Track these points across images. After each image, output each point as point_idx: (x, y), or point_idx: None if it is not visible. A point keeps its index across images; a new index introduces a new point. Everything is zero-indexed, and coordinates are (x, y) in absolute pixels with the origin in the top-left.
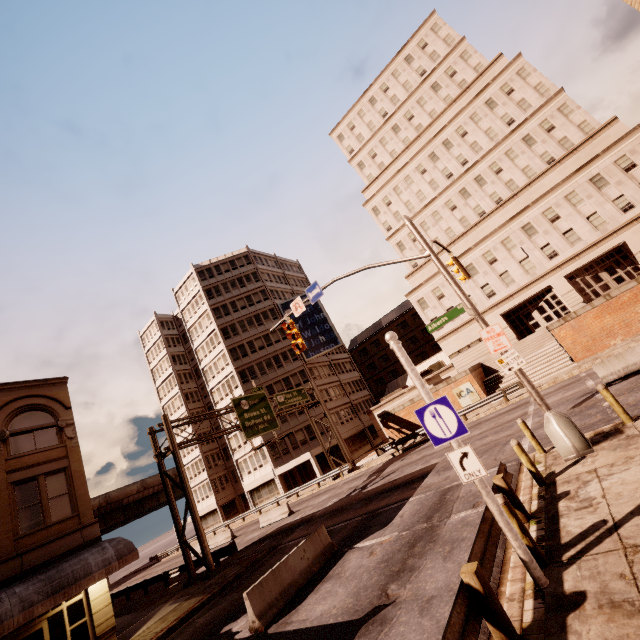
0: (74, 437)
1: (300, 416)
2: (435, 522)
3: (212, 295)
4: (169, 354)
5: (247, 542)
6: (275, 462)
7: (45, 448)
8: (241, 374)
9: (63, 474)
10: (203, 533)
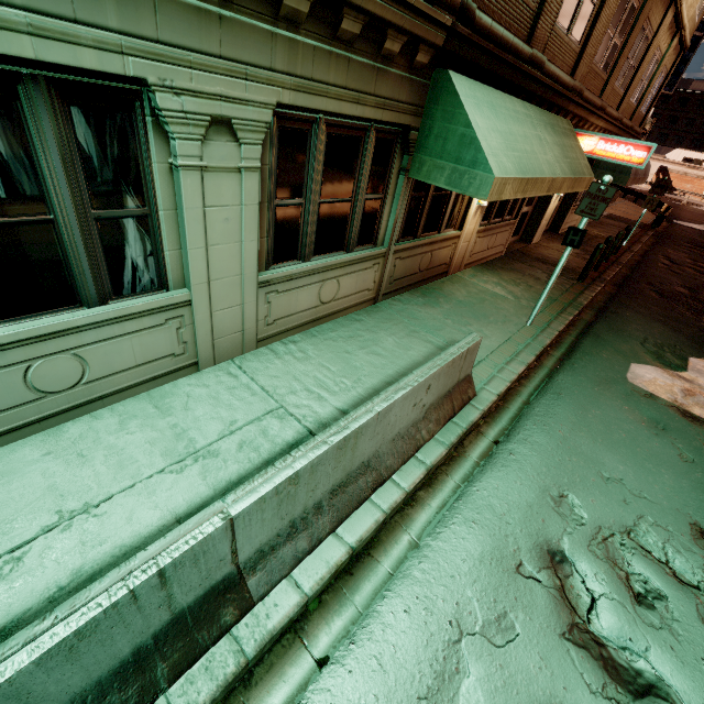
0: None
1: None
2: None
3: None
4: None
5: None
6: None
7: None
8: None
9: None
10: None
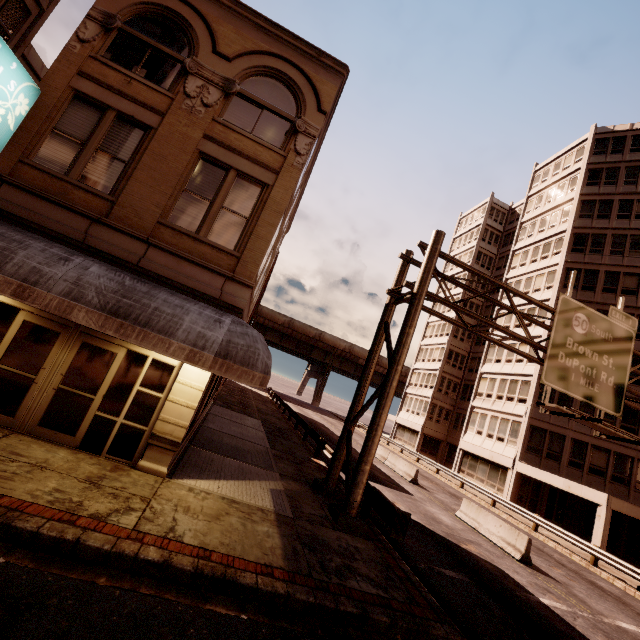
0: (302, 154)
1: None
2: None
3: (596, 180)
4: (477, 248)
5: (426, 517)
6: (525, 453)
7: (261, 141)
8: None
9: (258, 191)
10: (373, 448)
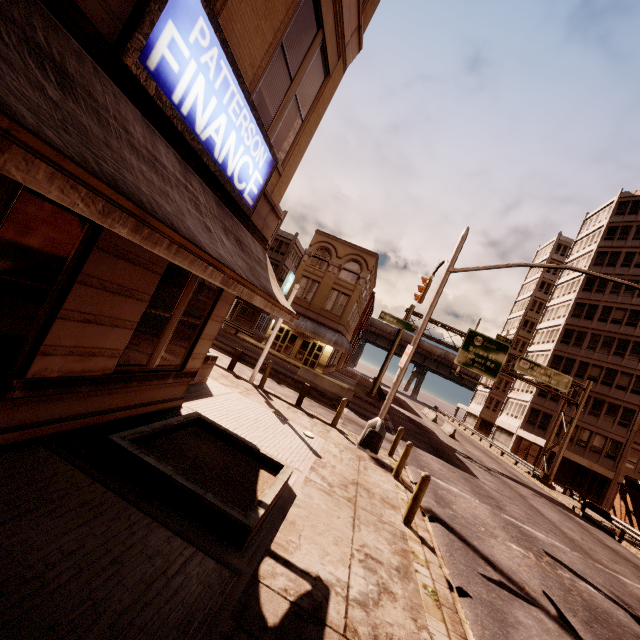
0: (361, 285)
1: (589, 415)
2: (341, 417)
3: (612, 236)
4: (540, 278)
5: (416, 418)
6: (525, 424)
7: (349, 282)
8: (566, 332)
9: (347, 297)
10: (381, 377)
